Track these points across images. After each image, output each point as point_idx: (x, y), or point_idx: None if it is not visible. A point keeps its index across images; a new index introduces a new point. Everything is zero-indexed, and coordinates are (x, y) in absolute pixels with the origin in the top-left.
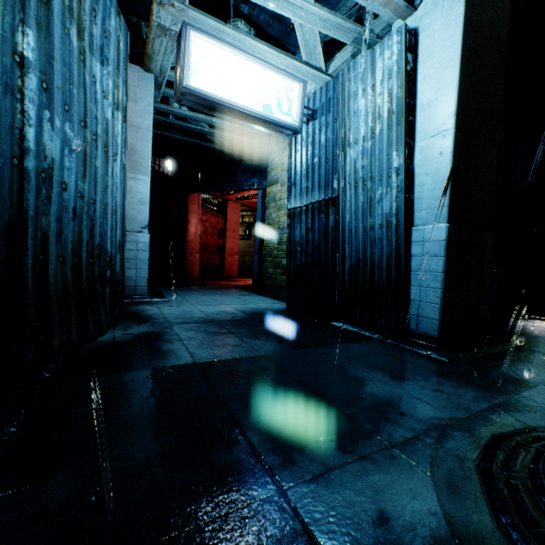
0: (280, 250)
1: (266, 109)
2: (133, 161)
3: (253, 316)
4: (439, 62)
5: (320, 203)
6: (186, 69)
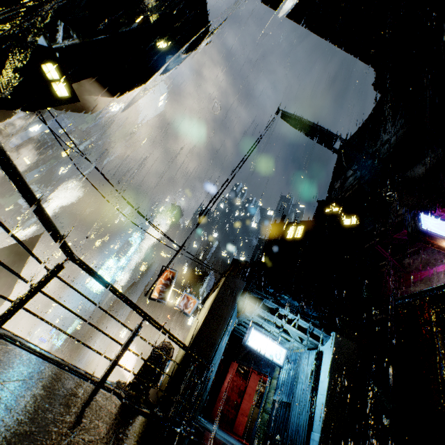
0: None
1: (270, 355)
2: None
3: None
4: (325, 368)
5: (285, 402)
6: (248, 339)
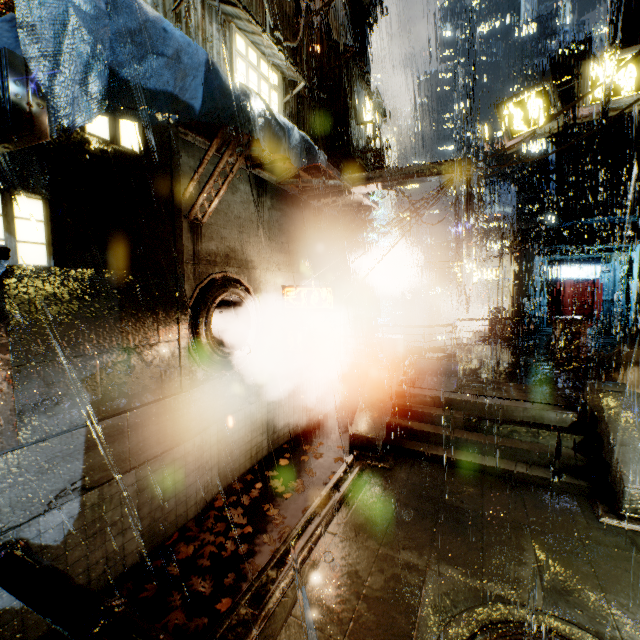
0: None
1: (586, 276)
2: None
3: None
4: (635, 270)
5: (610, 300)
6: (560, 275)
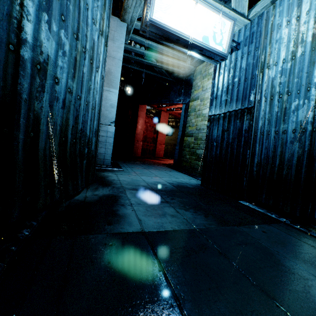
0: (196, 144)
1: (204, 39)
2: (109, 79)
3: (179, 188)
4: None
5: (236, 111)
6: (151, 5)
